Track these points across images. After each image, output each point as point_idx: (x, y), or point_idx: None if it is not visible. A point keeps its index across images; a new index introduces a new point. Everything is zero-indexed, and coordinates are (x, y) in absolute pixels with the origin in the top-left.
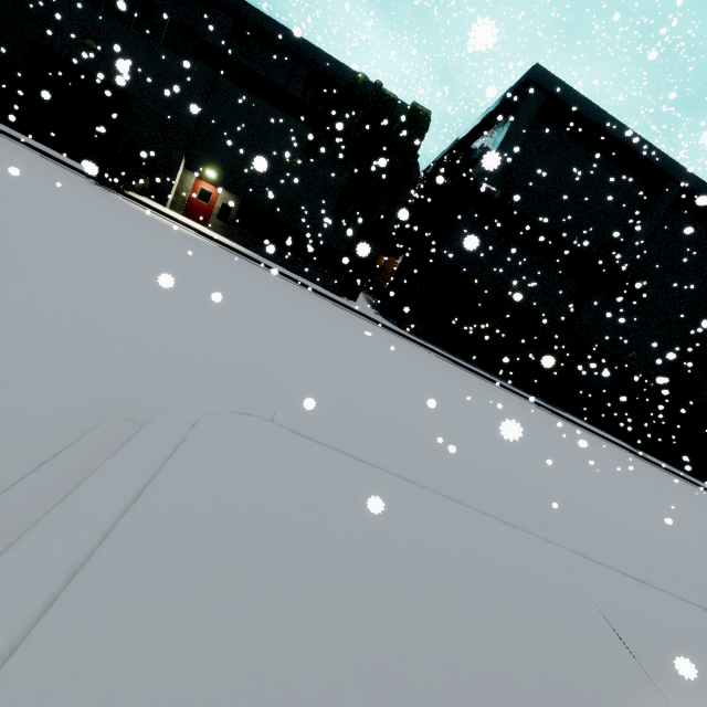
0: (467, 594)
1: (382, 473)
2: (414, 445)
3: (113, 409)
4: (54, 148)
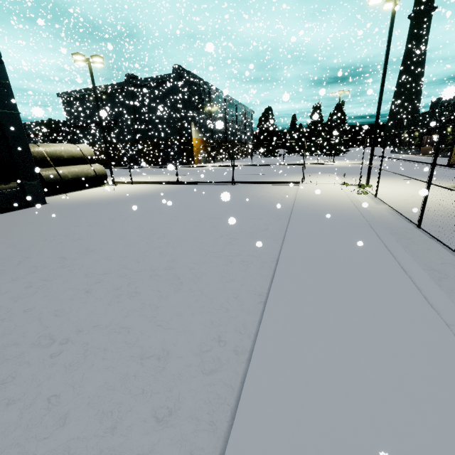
0: None
1: None
2: None
3: None
4: None
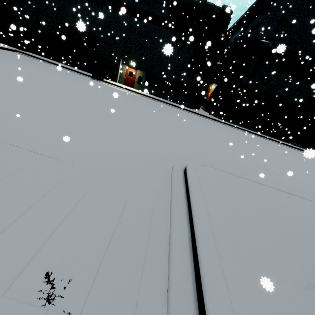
0: (299, 218)
1: (253, 182)
2: (253, 171)
3: (169, 168)
4: (72, 66)
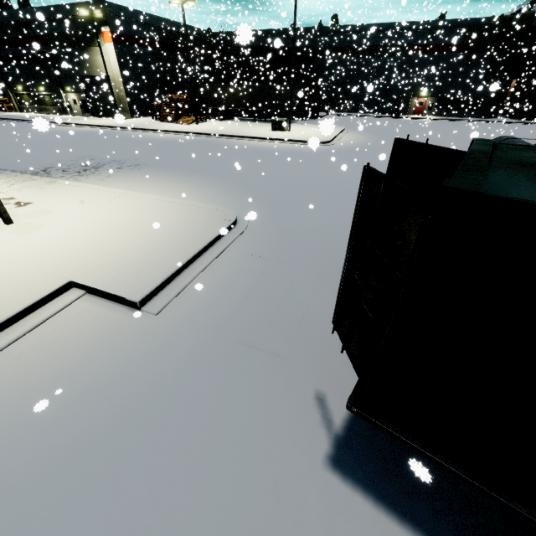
0: None
1: None
2: None
3: None
4: (363, 113)
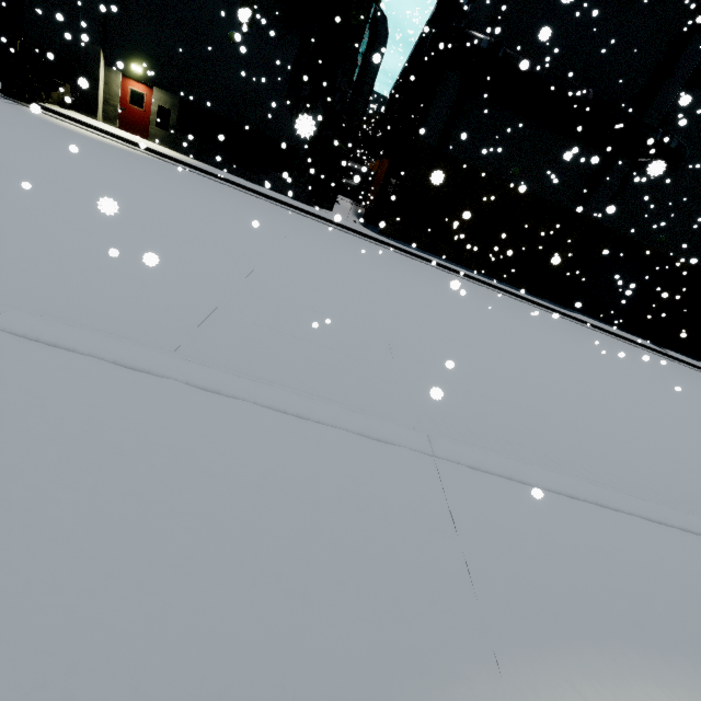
0: (167, 556)
1: (161, 383)
2: (299, 350)
3: None
4: None
